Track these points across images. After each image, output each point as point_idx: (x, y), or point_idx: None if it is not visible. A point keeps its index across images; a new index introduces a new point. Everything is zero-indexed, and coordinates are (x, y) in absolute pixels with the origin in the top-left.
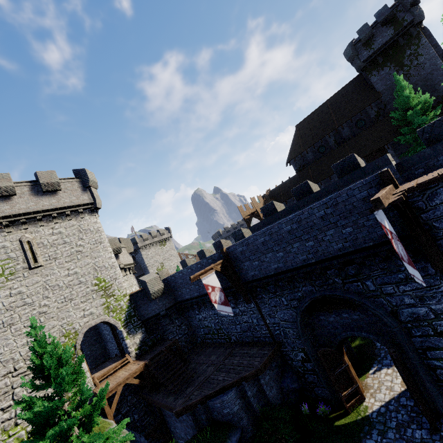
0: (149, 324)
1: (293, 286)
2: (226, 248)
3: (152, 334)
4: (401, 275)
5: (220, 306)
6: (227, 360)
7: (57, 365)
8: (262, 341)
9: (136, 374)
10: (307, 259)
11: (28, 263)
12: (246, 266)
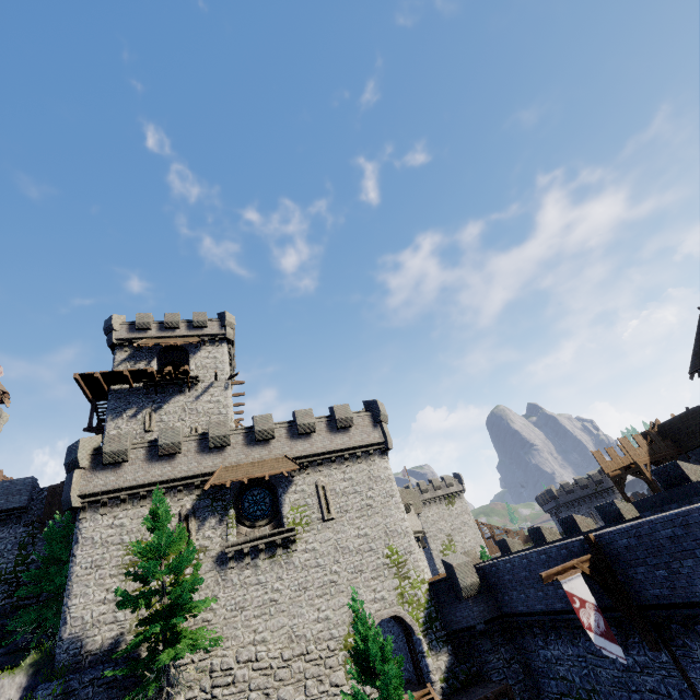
0: (457, 642)
1: None
2: (595, 534)
3: (463, 662)
4: None
5: (599, 639)
6: None
7: (381, 657)
8: None
9: None
10: None
11: (322, 513)
12: (639, 575)
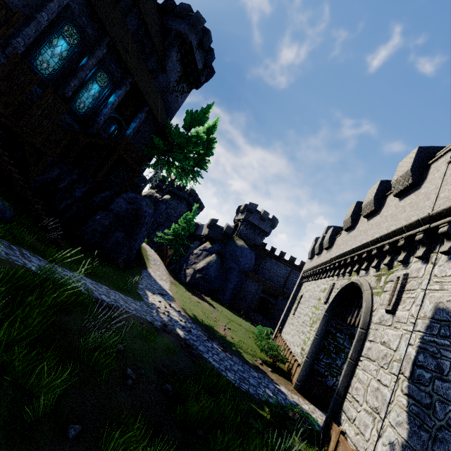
0: None
1: None
2: None
3: None
4: None
5: None
6: None
7: None
8: None
9: None
10: None
11: None
12: None
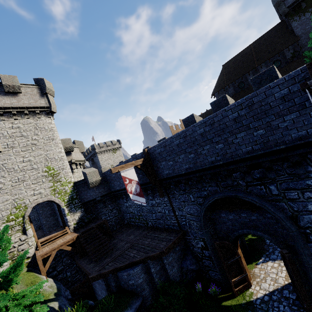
0: (87, 206)
1: (200, 185)
2: (148, 149)
3: (89, 214)
4: (308, 182)
5: (135, 197)
6: (141, 241)
7: None
8: (171, 228)
9: (69, 242)
10: (215, 160)
11: None
12: (162, 166)
